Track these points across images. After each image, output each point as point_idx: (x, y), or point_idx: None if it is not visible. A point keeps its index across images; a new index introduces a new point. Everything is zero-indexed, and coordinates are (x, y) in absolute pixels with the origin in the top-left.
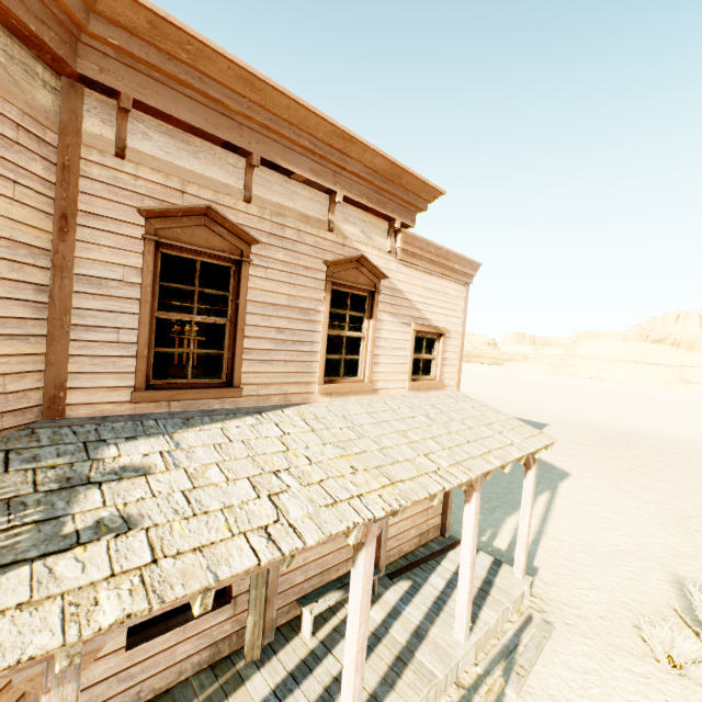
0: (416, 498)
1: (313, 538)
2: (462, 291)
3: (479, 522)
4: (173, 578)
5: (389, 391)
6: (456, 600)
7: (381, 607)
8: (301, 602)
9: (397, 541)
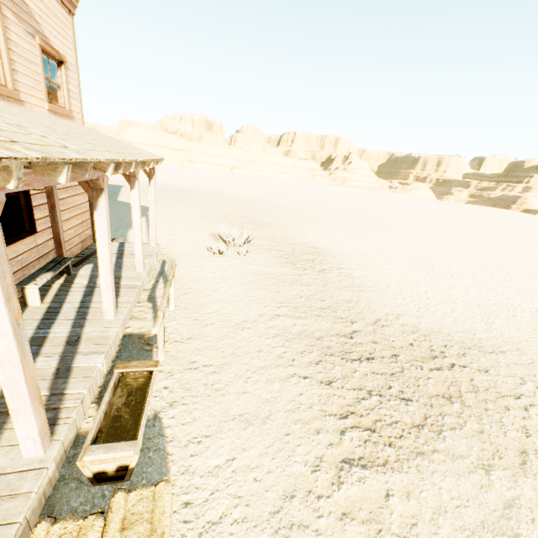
0: (129, 159)
1: (100, 157)
2: (69, 20)
3: (112, 237)
4: (45, 151)
5: (33, 107)
6: (135, 251)
7: (82, 278)
8: (21, 285)
9: (69, 246)
